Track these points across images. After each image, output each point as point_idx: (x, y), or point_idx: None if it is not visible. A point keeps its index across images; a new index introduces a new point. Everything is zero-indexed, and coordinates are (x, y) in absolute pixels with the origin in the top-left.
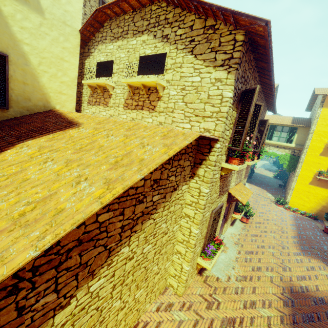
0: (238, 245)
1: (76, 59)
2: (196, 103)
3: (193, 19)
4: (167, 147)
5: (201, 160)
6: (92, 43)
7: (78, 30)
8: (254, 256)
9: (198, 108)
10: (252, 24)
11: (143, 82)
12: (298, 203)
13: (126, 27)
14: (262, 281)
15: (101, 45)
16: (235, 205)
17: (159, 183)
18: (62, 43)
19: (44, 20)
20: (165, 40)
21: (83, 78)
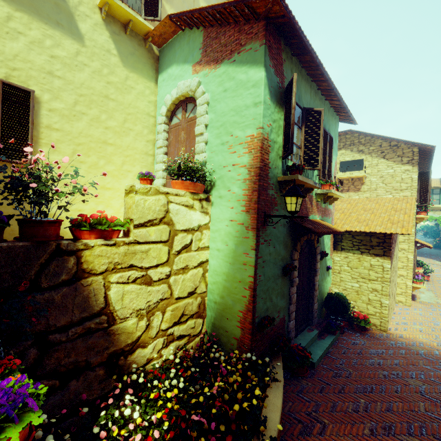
0: (431, 291)
1: None
2: (393, 183)
3: (381, 142)
4: (408, 203)
5: None
6: None
7: None
8: None
9: (395, 186)
10: (423, 145)
11: (352, 176)
12: None
13: None
14: None
15: None
16: None
17: None
18: None
19: None
20: (361, 153)
21: None
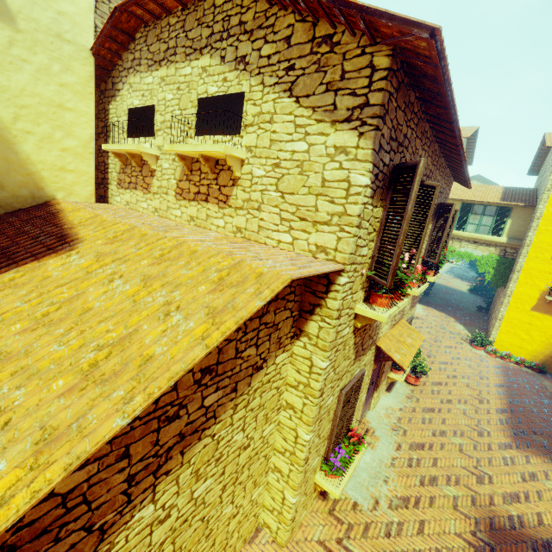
0: (398, 431)
1: (89, 104)
2: (300, 195)
3: (292, 22)
4: (212, 321)
5: (312, 305)
6: (118, 73)
7: (89, 49)
8: (427, 454)
9: (304, 205)
10: (404, 33)
11: (201, 152)
12: (511, 343)
13: (172, 41)
14: (438, 507)
15: (133, 77)
16: None
17: (216, 371)
18: (59, 75)
19: (18, 34)
20: (241, 67)
21: (108, 137)
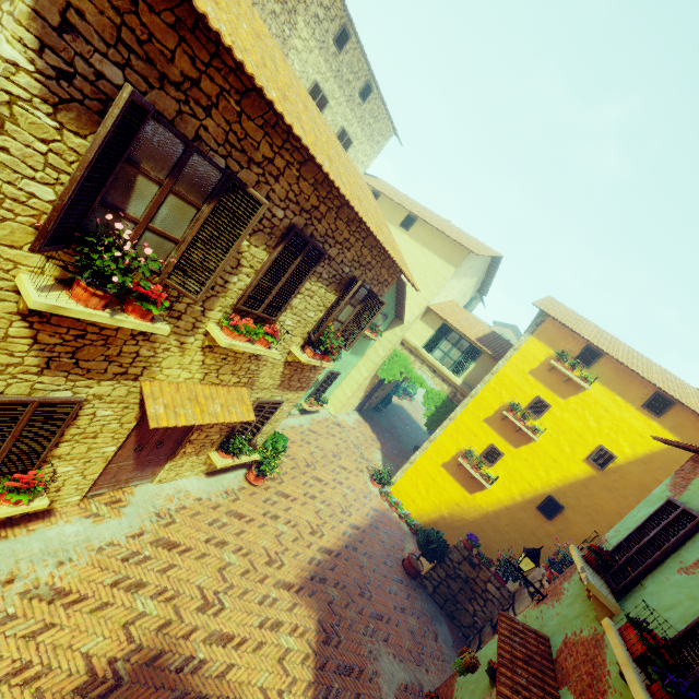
0: (162, 519)
1: None
2: None
3: None
4: None
5: None
6: None
7: None
8: (168, 556)
9: None
10: None
11: None
12: (408, 492)
13: None
14: (100, 617)
15: None
16: (228, 435)
17: None
18: None
19: None
20: None
21: None
